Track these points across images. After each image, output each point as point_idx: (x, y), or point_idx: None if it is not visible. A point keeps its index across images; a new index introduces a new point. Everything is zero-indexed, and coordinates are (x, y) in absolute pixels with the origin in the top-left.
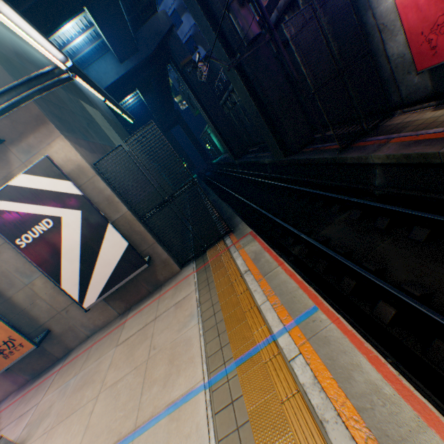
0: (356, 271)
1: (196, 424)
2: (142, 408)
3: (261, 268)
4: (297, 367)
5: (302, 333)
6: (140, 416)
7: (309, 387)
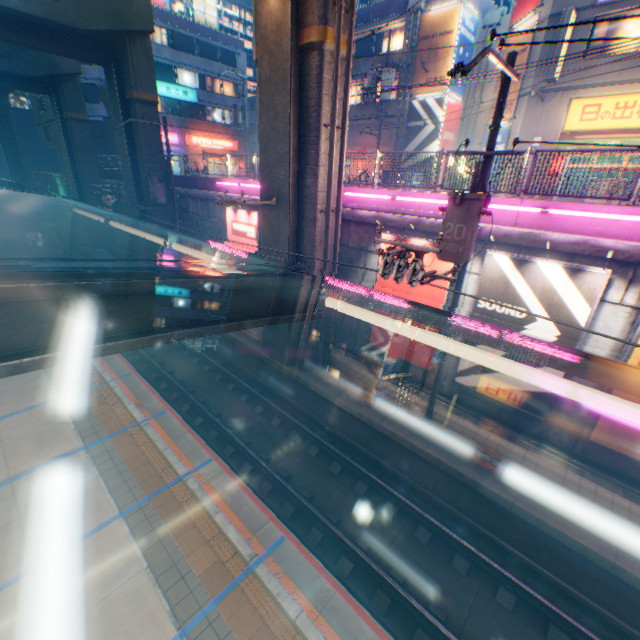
0: (162, 371)
1: (55, 408)
2: (0, 412)
3: (107, 357)
4: (117, 389)
5: (124, 381)
6: (0, 415)
7: (120, 392)
